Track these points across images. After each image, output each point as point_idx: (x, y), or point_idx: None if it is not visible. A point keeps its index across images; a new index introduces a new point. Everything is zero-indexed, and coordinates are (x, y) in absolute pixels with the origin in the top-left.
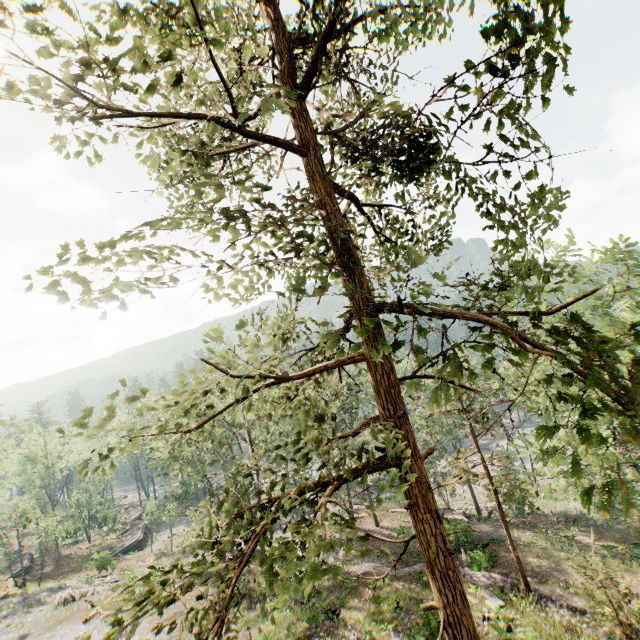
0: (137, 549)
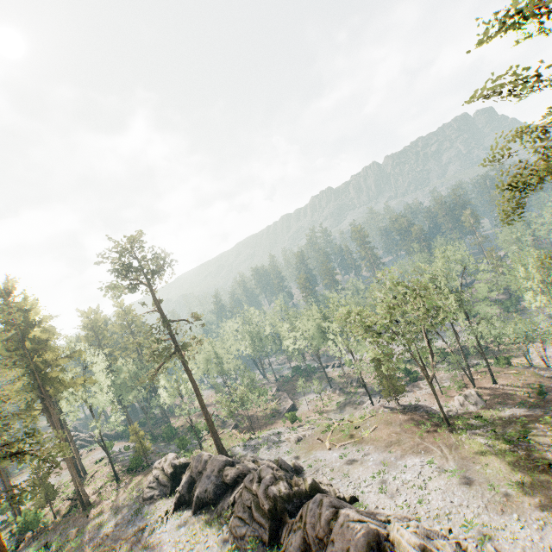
0: (293, 410)
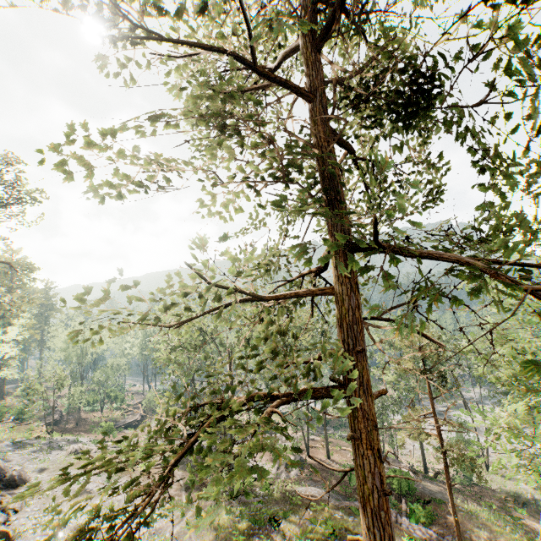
0: (134, 427)
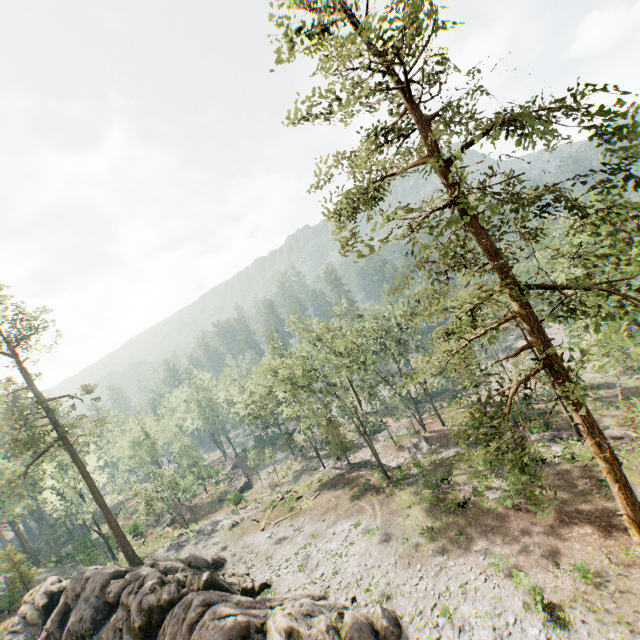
0: (247, 489)
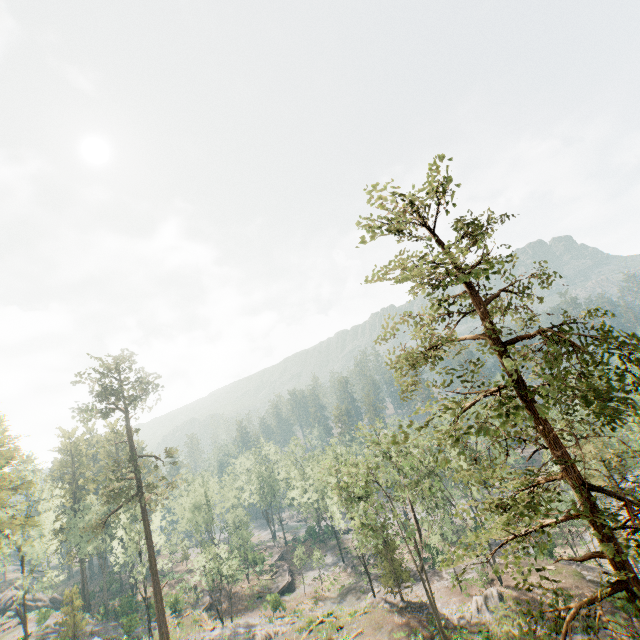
0: (289, 590)
